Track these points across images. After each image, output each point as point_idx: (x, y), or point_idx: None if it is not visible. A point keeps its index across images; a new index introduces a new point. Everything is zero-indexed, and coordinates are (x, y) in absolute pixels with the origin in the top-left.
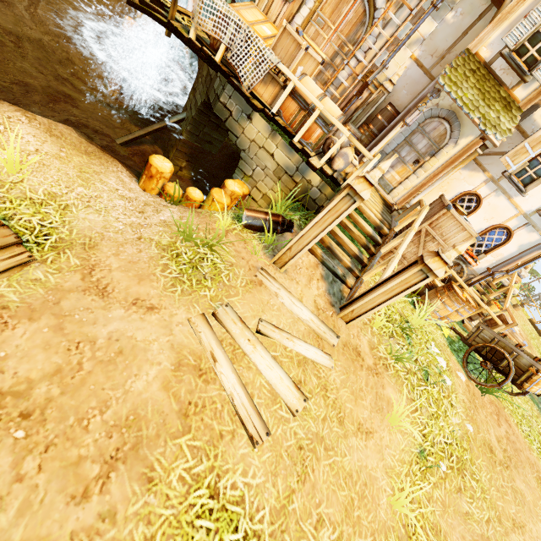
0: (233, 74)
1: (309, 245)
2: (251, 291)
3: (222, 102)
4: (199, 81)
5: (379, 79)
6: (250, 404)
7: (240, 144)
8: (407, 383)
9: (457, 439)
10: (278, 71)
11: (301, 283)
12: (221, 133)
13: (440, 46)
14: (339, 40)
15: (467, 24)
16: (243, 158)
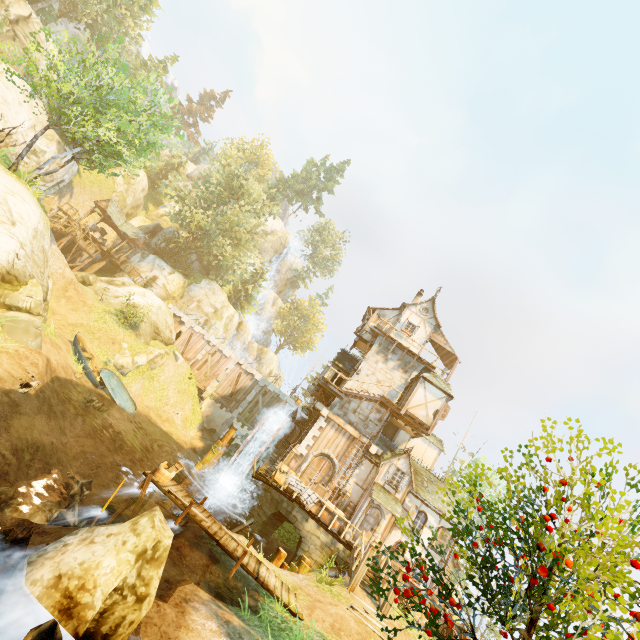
0: (299, 502)
1: (363, 574)
2: (354, 598)
3: (293, 514)
4: (264, 501)
5: (343, 491)
6: (380, 633)
7: (302, 533)
8: None
9: None
10: (320, 500)
11: (362, 598)
12: (275, 528)
13: (363, 477)
14: (322, 475)
15: (369, 470)
16: (303, 541)
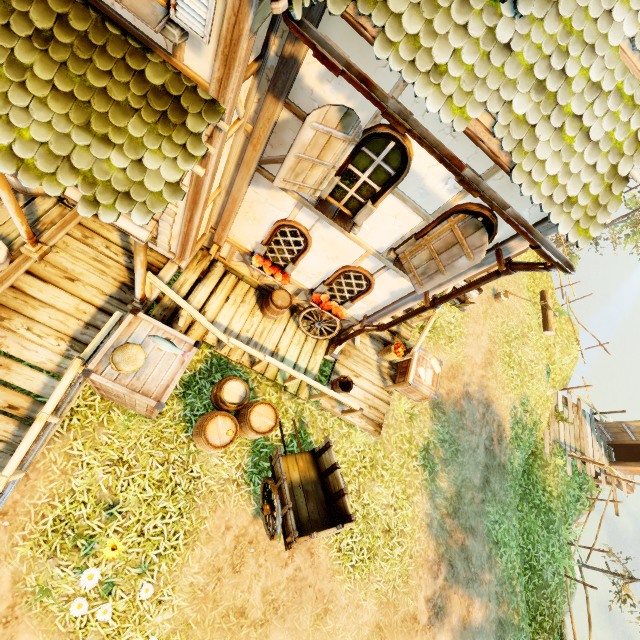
0: None
1: None
2: None
3: None
4: None
5: None
6: None
7: None
8: (63, 615)
9: (161, 638)
10: None
11: None
12: None
13: None
14: None
15: None
16: None
